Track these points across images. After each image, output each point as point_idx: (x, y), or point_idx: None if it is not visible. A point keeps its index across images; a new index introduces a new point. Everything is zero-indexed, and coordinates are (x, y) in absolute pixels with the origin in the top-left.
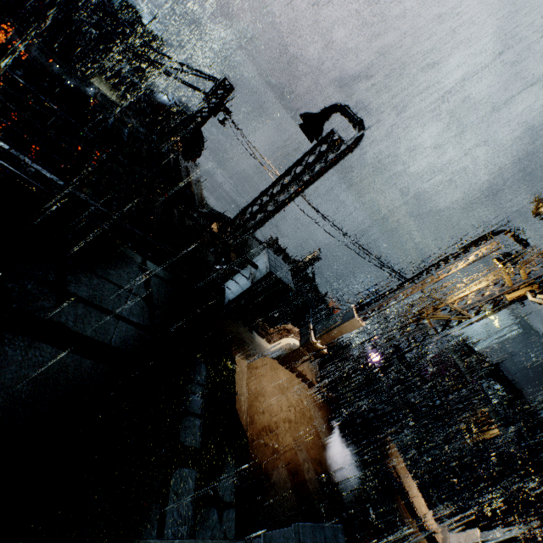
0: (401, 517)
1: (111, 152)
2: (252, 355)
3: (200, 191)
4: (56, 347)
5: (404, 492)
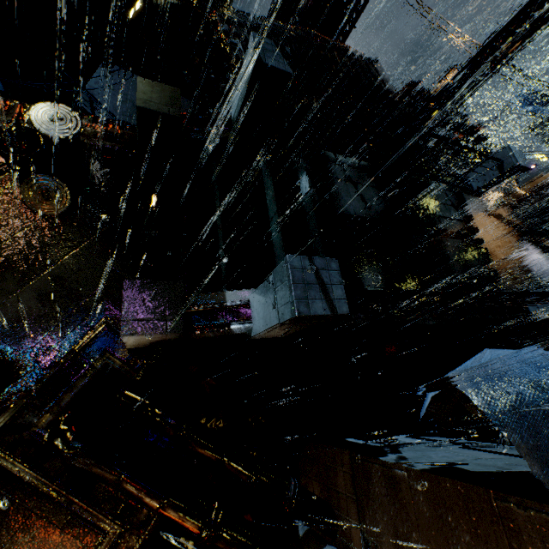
0: None
1: (439, 136)
2: (478, 214)
3: (394, 91)
4: (450, 239)
5: None
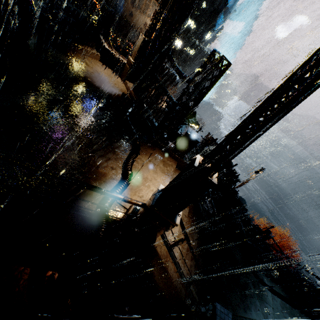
0: (115, 141)
1: None
2: (101, 50)
3: None
4: None
5: (136, 144)
